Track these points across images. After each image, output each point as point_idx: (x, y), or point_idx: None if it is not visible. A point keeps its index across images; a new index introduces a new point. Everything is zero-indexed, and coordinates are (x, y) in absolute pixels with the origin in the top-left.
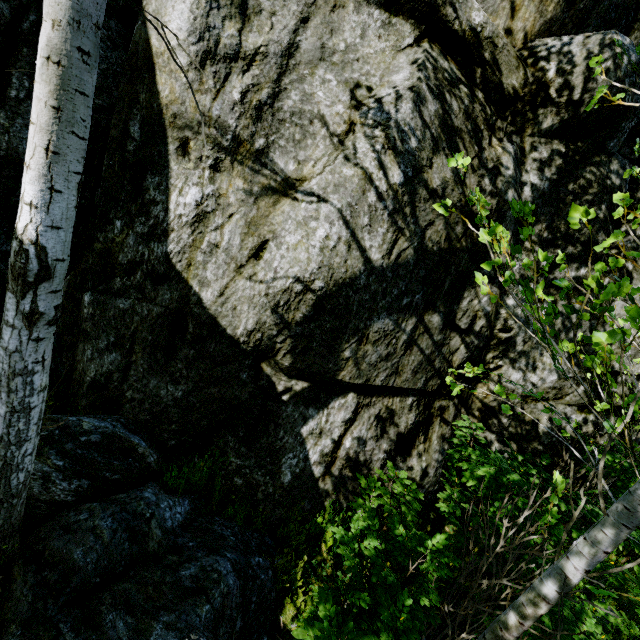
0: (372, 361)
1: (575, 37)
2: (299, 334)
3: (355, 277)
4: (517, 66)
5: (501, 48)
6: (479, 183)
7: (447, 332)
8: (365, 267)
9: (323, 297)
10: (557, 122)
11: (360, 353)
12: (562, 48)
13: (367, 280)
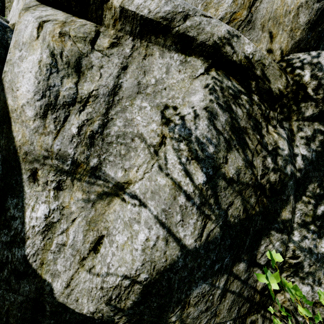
0: (195, 315)
1: (321, 52)
2: (132, 313)
3: (174, 262)
4: (280, 75)
5: (268, 65)
6: (263, 162)
7: (251, 269)
8: (181, 252)
9: (148, 284)
10: (316, 112)
11: (184, 315)
12: (312, 60)
13: (184, 261)
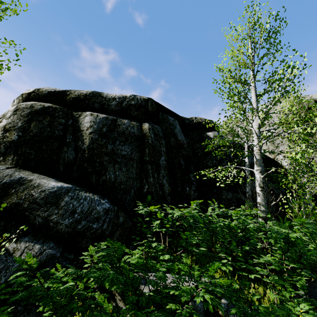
0: None
1: None
2: None
3: None
4: None
5: None
6: None
7: None
8: None
9: None
10: None
11: None
12: None
13: None
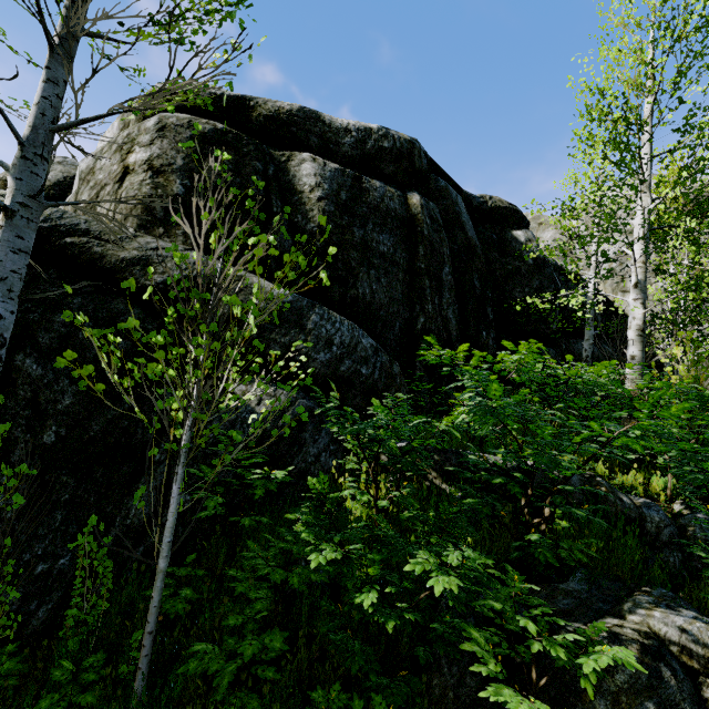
0: None
1: None
2: None
3: None
4: None
5: None
6: None
7: None
8: None
9: None
10: None
11: None
12: None
13: None
